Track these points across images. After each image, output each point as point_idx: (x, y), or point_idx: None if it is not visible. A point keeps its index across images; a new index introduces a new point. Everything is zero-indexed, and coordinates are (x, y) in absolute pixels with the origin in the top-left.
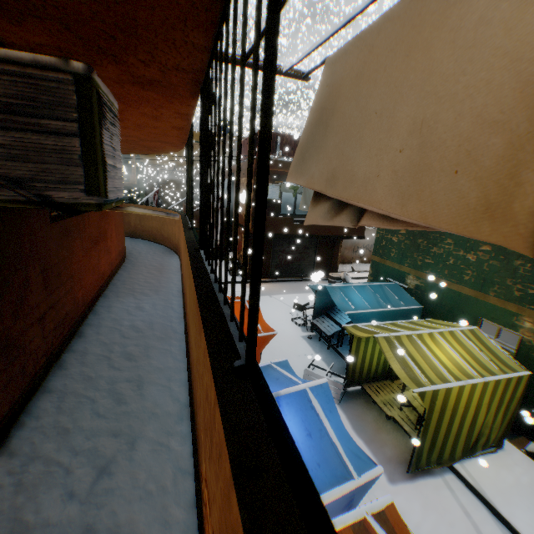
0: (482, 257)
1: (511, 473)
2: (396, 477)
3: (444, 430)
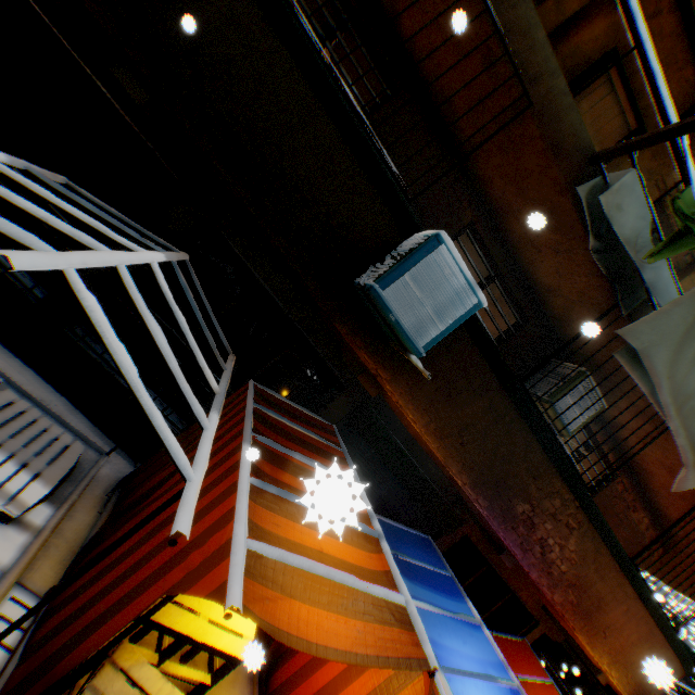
0: None
1: None
2: None
3: None
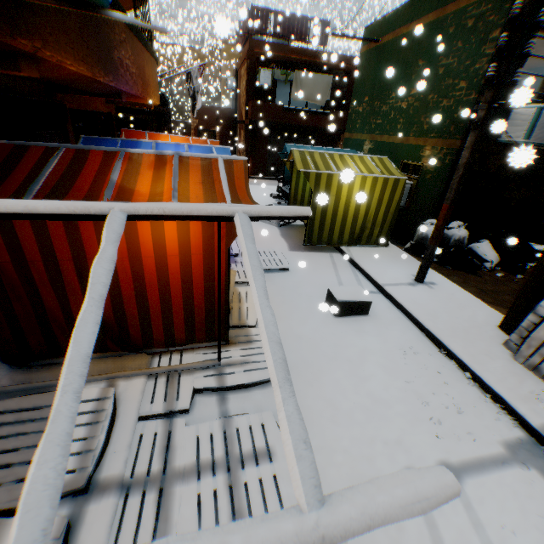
0: (411, 102)
1: (381, 253)
2: (296, 250)
3: (331, 215)
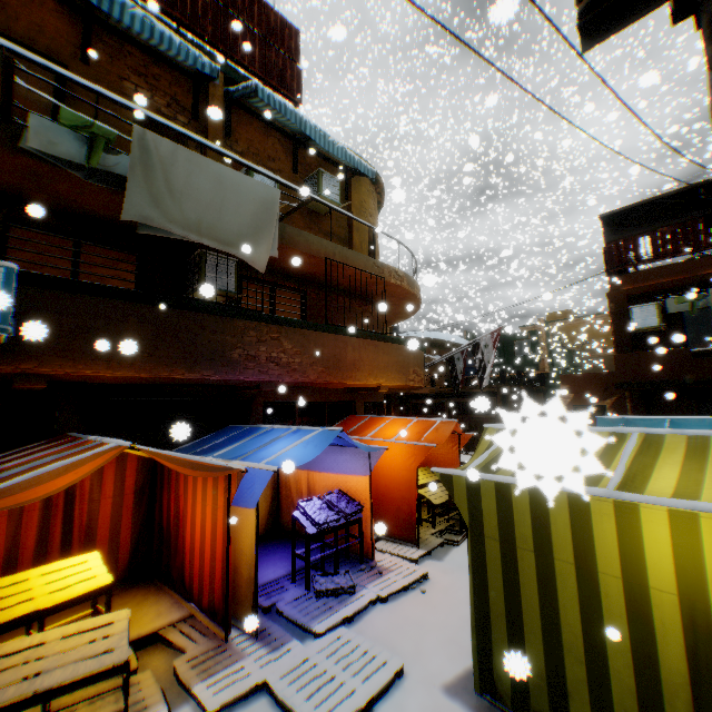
0: None
1: None
2: (463, 696)
3: (538, 616)
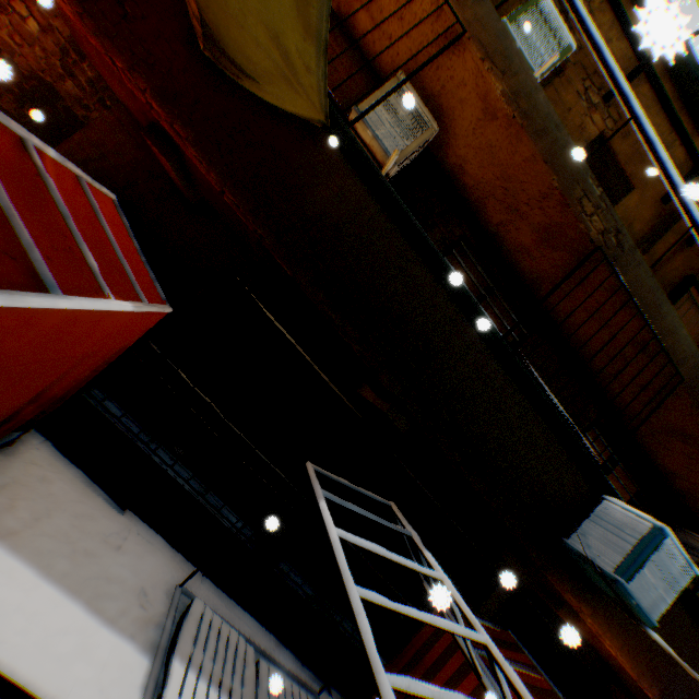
0: None
1: None
2: None
3: None
